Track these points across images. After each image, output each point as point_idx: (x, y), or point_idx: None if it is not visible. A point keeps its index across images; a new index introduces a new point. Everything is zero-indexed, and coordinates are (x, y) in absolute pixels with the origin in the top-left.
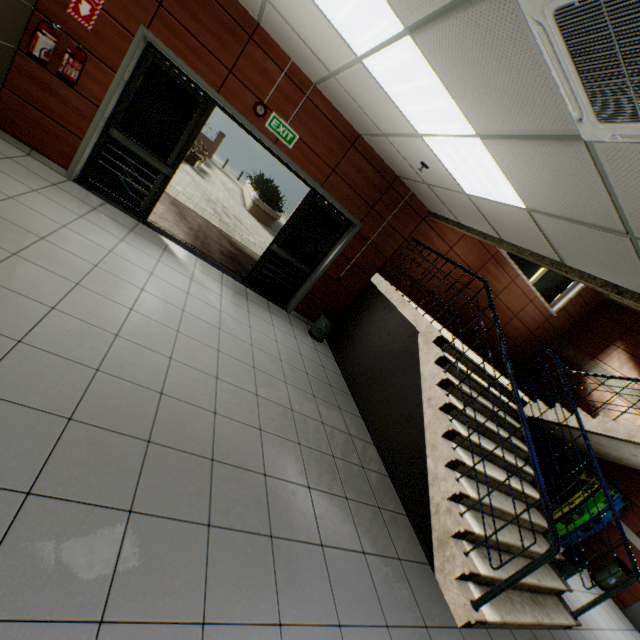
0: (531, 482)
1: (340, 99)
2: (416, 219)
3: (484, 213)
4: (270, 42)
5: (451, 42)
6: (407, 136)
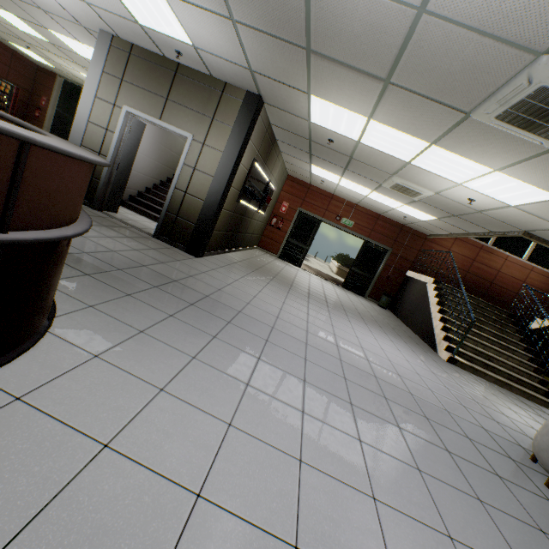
0: (525, 352)
1: (366, 206)
2: (420, 240)
3: (435, 225)
4: (338, 197)
5: (381, 191)
6: (392, 210)
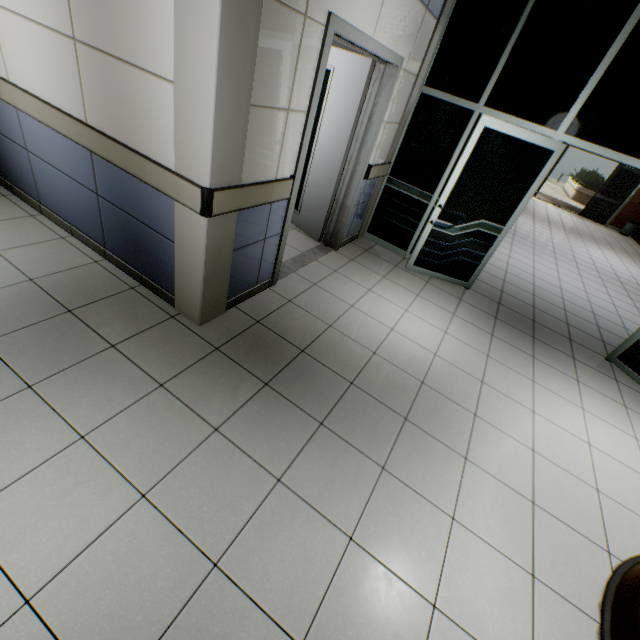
0: None
1: None
2: None
3: None
4: None
5: None
6: None
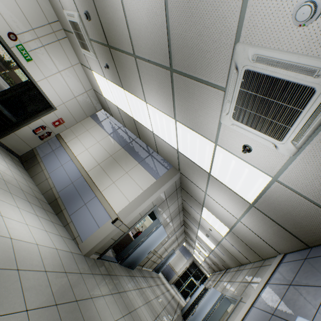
0: None
1: None
2: None
3: None
4: None
5: None
6: None
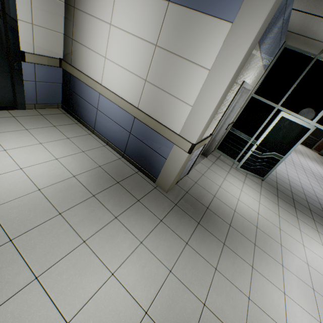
0: None
1: None
2: None
3: None
4: None
5: None
6: None
